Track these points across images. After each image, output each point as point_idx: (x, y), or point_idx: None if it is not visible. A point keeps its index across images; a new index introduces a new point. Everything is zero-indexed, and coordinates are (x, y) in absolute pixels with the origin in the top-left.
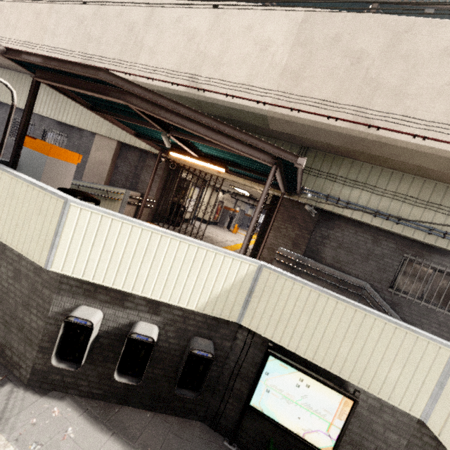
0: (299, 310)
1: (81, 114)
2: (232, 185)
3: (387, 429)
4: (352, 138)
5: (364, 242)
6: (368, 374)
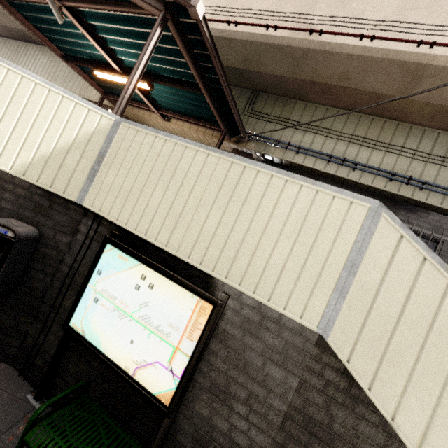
0: (158, 174)
1: (38, 70)
2: None
3: (268, 360)
4: (295, 54)
5: None
6: (241, 260)
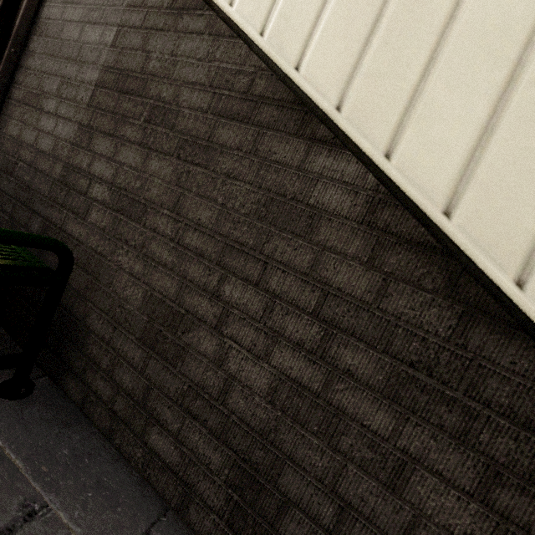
0: None
1: None
2: None
3: (86, 24)
4: None
5: None
6: None
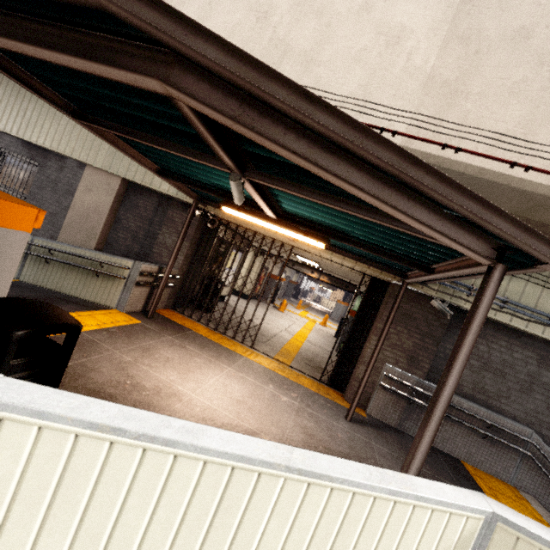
0: None
1: (63, 133)
2: (297, 253)
3: None
4: (546, 202)
5: (524, 363)
6: None
